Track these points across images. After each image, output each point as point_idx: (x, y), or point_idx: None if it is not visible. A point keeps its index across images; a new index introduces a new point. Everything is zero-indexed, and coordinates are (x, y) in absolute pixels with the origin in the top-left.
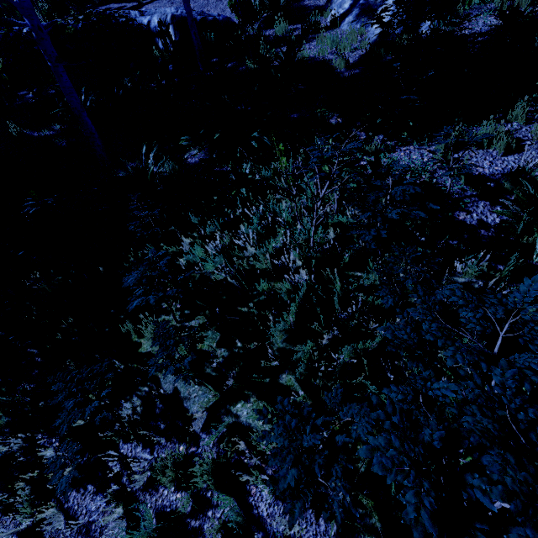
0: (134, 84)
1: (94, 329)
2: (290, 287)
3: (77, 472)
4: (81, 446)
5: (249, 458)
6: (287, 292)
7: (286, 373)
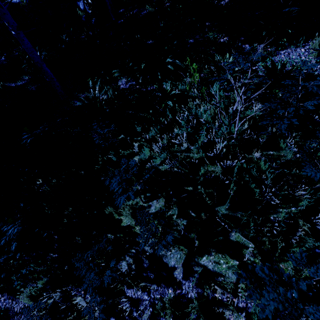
0: (70, 38)
1: (86, 213)
2: (221, 169)
3: (104, 314)
4: (102, 297)
5: (222, 295)
6: (220, 173)
7: (234, 232)
